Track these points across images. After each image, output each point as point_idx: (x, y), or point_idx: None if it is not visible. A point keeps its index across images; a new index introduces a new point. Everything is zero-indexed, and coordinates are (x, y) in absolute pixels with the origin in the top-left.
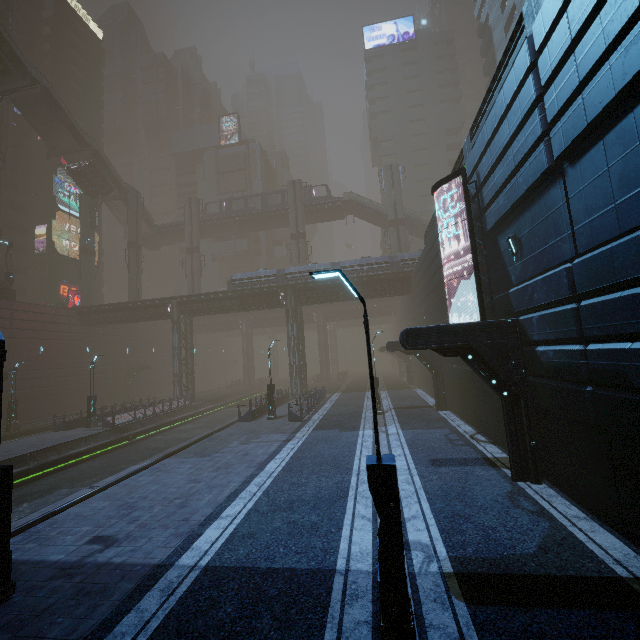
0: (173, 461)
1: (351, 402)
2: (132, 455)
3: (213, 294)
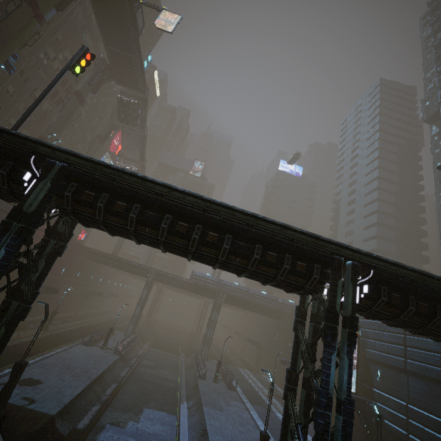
0: (209, 410)
1: (241, 378)
2: (147, 385)
3: (179, 277)
